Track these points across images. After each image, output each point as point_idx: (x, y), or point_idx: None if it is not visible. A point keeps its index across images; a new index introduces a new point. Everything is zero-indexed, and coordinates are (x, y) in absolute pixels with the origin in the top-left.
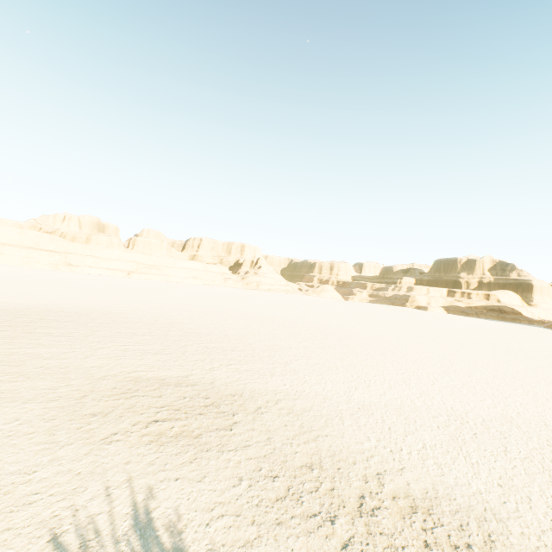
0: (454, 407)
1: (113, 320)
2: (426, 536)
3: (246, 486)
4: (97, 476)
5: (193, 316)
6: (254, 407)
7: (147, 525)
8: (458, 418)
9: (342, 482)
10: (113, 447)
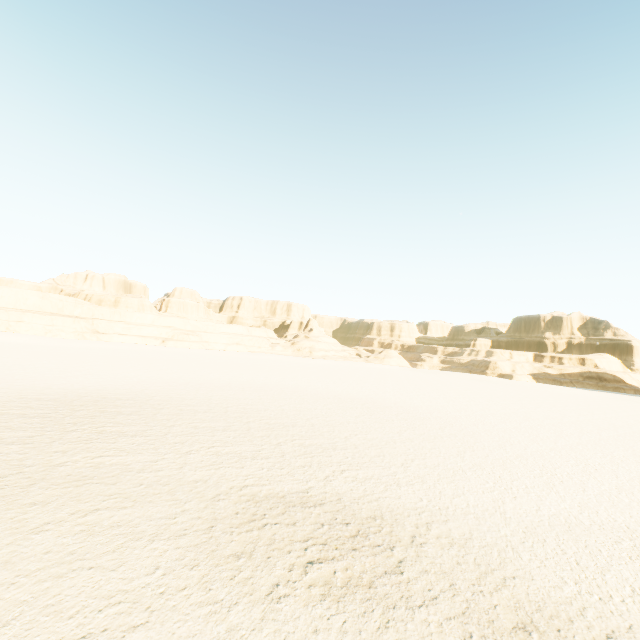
0: (630, 526)
1: (180, 409)
2: None
3: None
4: None
5: (262, 398)
6: (407, 536)
7: None
8: None
9: None
10: (286, 606)
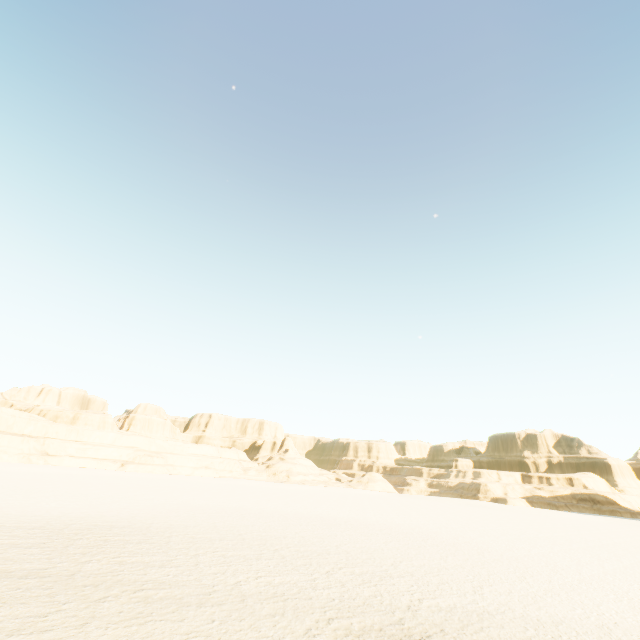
0: None
1: (191, 537)
2: None
3: None
4: None
5: (271, 525)
6: None
7: None
8: None
9: None
10: None
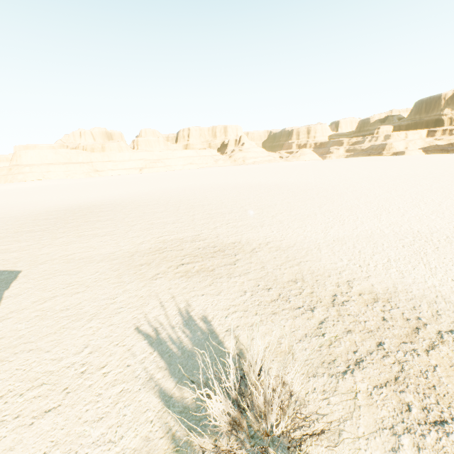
0: (421, 230)
1: (138, 205)
2: (384, 314)
3: (249, 295)
4: (153, 297)
5: (195, 193)
6: (250, 249)
7: (189, 319)
8: (423, 238)
9: (319, 288)
10: (158, 281)
